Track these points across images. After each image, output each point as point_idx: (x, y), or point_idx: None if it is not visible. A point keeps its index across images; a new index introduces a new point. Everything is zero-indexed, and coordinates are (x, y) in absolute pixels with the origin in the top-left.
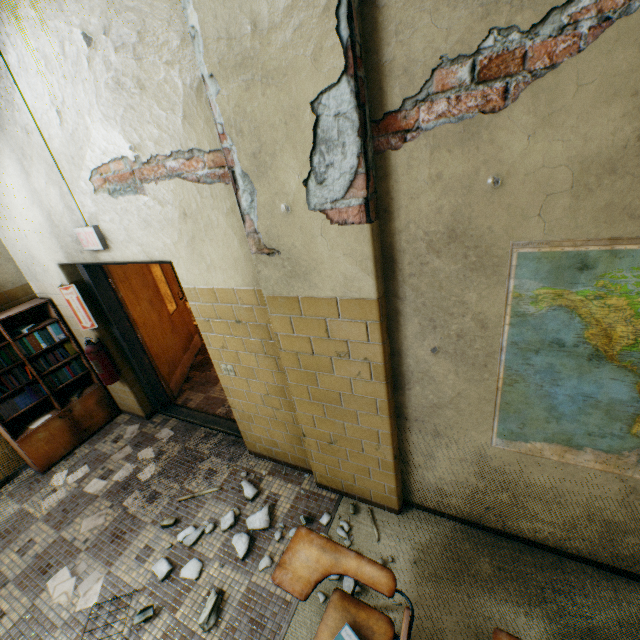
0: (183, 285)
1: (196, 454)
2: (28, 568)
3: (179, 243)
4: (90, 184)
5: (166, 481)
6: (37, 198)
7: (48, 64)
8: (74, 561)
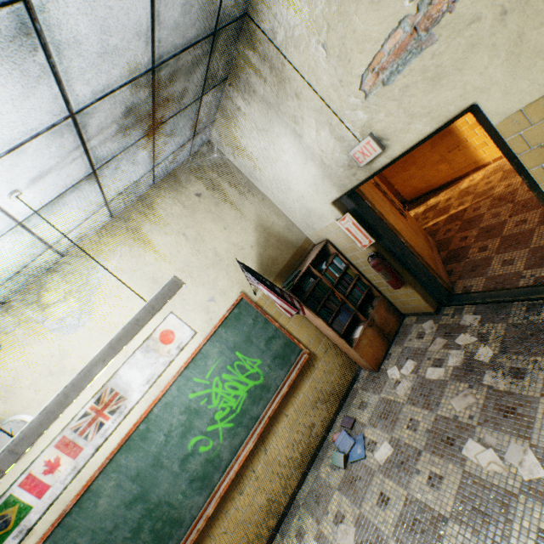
0: (496, 122)
1: (534, 326)
2: (429, 441)
3: (490, 66)
4: (359, 94)
5: (518, 357)
6: (309, 154)
7: (310, 3)
8: (473, 435)
